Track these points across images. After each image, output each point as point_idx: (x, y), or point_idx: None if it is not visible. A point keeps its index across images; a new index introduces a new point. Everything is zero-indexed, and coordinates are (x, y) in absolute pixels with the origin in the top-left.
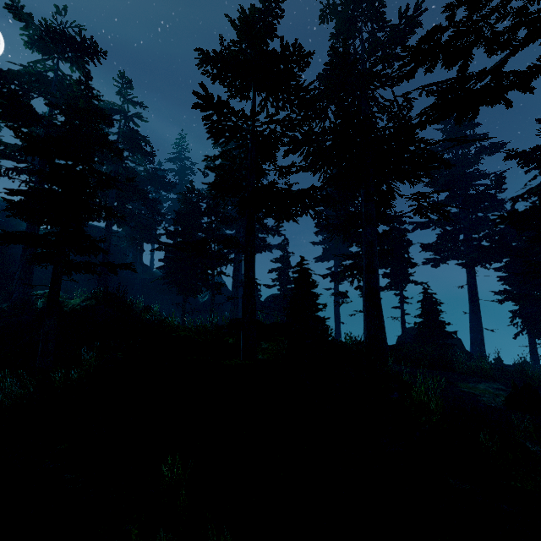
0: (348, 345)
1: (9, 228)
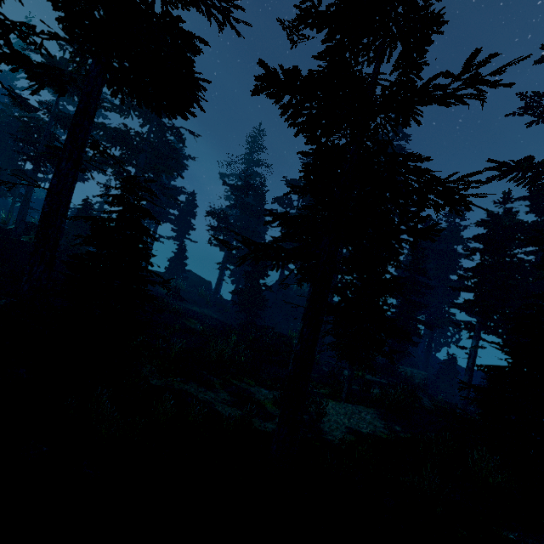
0: None
1: None
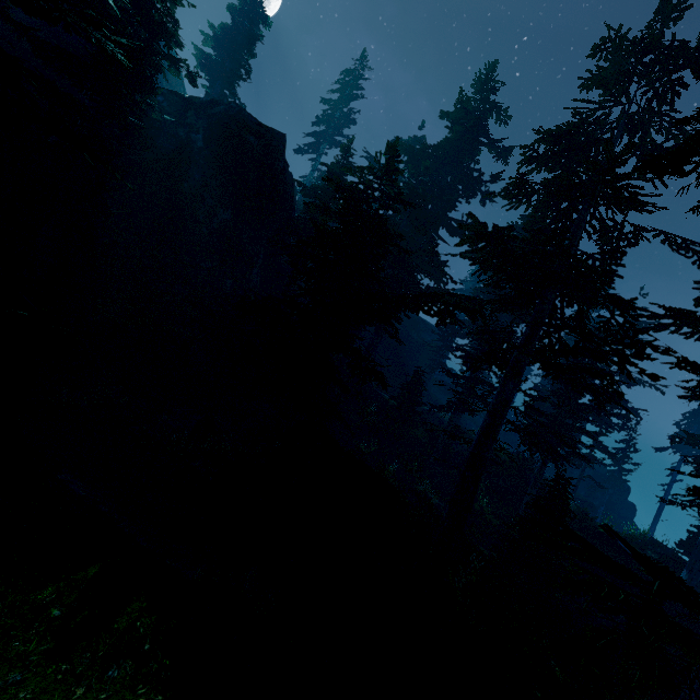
0: None
1: None
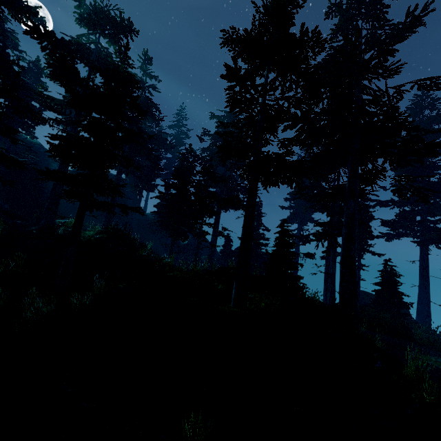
0: (316, 302)
1: (42, 166)
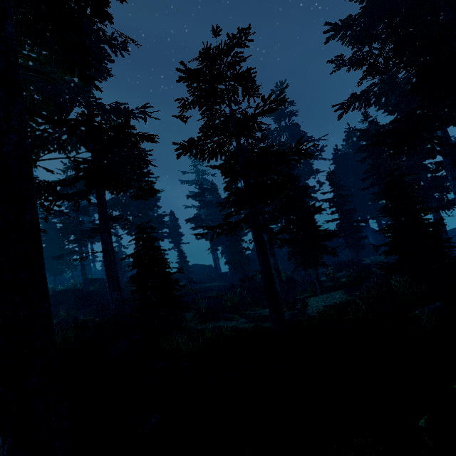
0: None
1: None
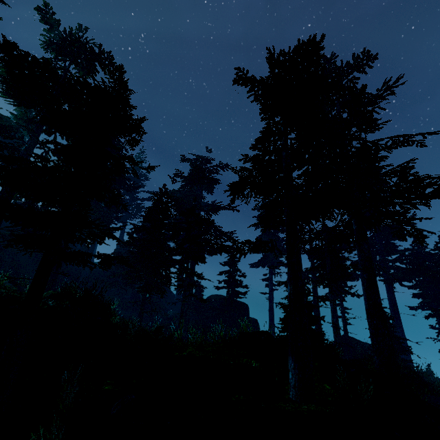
0: None
1: None
